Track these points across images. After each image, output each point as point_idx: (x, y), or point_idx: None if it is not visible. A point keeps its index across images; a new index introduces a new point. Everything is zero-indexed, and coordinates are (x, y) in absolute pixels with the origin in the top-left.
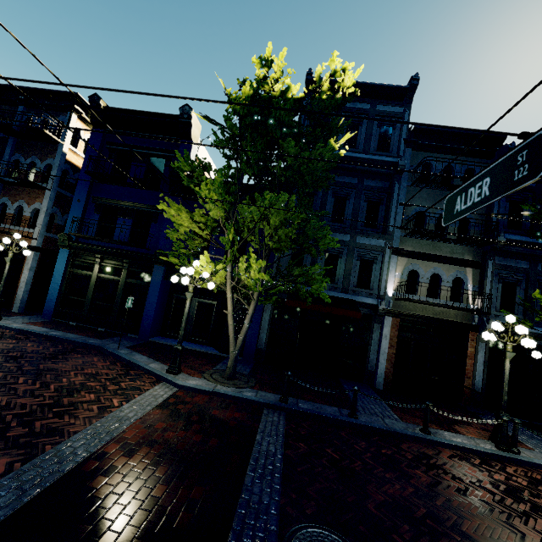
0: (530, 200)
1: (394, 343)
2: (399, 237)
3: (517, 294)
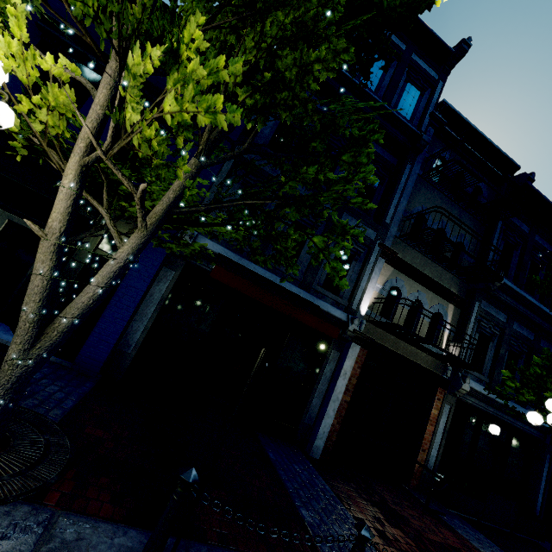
0: (520, 247)
1: (351, 386)
2: (393, 235)
3: (489, 350)
